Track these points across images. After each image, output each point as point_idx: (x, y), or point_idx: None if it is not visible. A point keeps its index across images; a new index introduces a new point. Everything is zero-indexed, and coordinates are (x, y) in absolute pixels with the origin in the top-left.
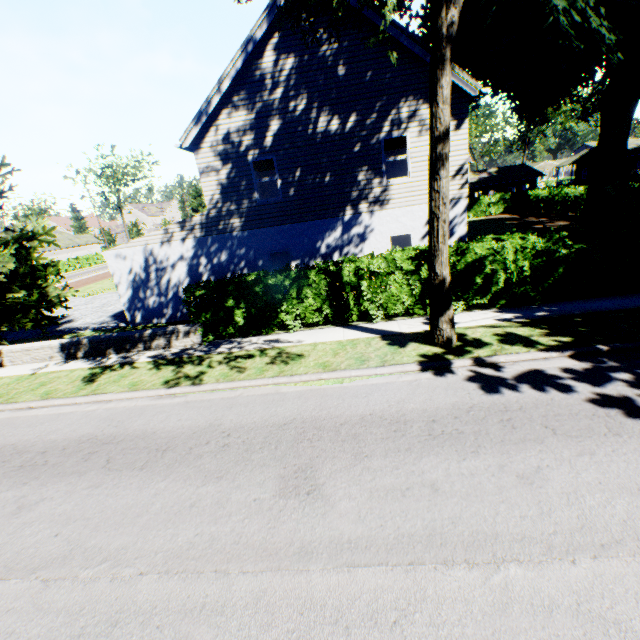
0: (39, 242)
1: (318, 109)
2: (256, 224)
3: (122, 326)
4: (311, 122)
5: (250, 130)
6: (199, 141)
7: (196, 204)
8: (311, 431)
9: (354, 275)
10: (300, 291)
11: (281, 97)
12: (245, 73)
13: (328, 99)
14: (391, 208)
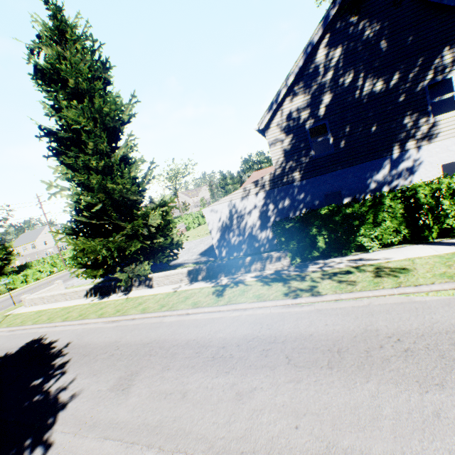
0: (167, 207)
1: (363, 78)
2: (312, 174)
3: (212, 259)
4: (357, 89)
5: (306, 107)
6: (268, 123)
7: (223, 184)
8: None
9: (428, 197)
10: (375, 216)
11: (331, 77)
12: (302, 69)
13: (372, 68)
14: (439, 140)
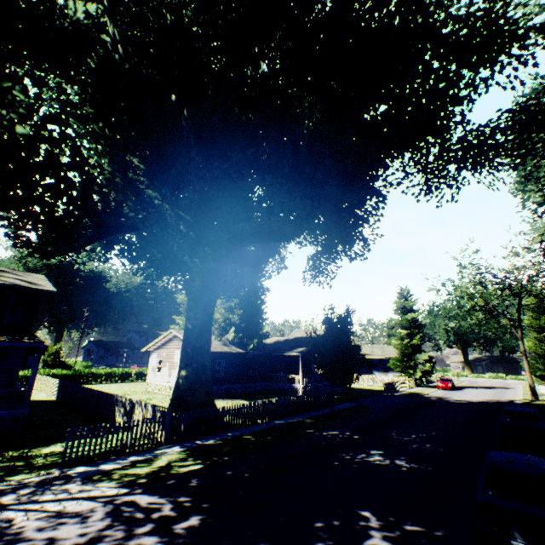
0: None
1: None
2: None
3: None
4: None
5: None
6: None
7: None
8: (500, 395)
9: None
10: None
11: None
12: None
13: None
14: None
